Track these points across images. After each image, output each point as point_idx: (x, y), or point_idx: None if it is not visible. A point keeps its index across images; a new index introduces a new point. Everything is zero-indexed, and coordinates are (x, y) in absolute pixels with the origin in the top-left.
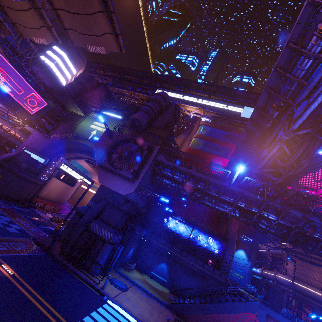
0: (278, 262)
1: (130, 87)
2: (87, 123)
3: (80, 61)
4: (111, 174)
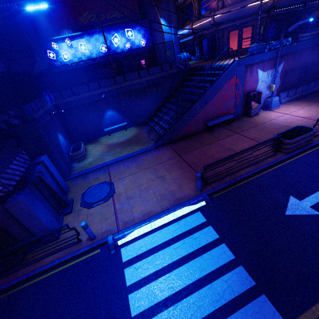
0: None
1: None
2: None
3: None
4: None
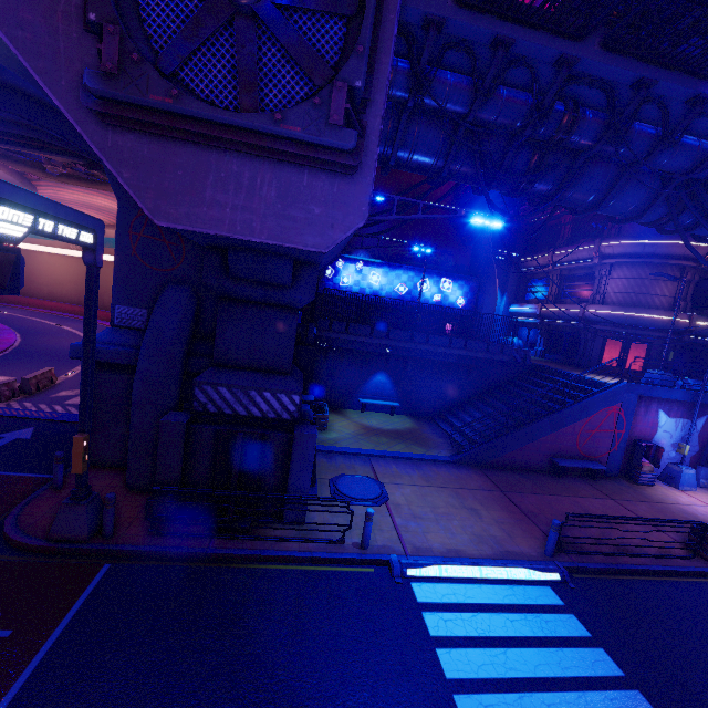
0: (576, 285)
1: None
2: None
3: None
4: (200, 156)
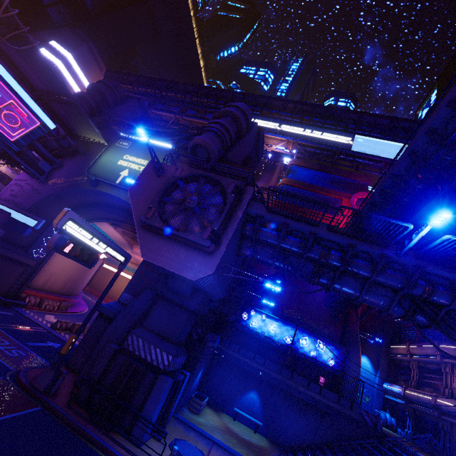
0: (431, 376)
1: (177, 109)
2: (113, 158)
3: (96, 67)
4: (165, 241)
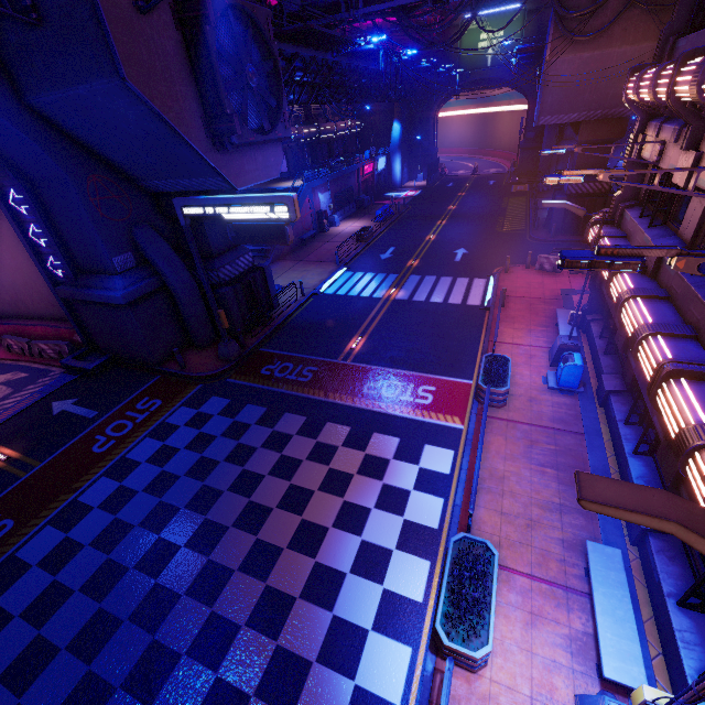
0: None
1: None
2: None
3: None
4: (240, 152)
